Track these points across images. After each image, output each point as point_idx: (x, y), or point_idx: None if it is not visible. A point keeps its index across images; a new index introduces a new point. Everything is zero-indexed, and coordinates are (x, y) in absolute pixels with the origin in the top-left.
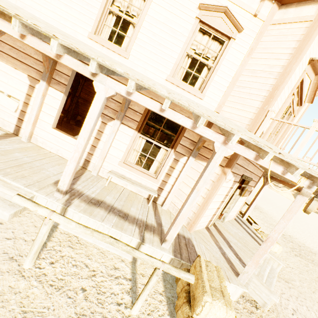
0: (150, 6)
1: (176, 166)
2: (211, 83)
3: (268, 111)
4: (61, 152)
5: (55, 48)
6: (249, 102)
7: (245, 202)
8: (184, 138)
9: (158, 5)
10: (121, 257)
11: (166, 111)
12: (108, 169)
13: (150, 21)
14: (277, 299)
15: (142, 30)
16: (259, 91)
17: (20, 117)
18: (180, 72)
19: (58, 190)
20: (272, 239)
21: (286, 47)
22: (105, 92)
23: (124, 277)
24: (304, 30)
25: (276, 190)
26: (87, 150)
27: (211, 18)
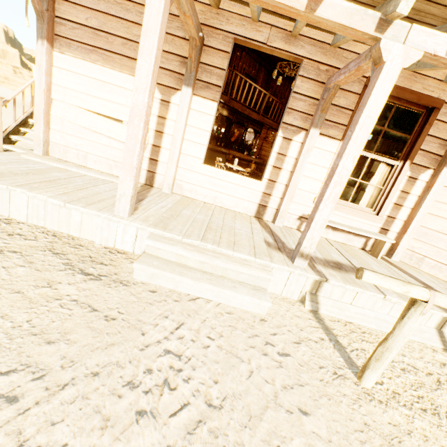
0: None
1: (412, 188)
2: None
3: None
4: (221, 199)
5: None
6: None
7: None
8: (427, 138)
9: None
10: (425, 344)
11: None
12: (296, 213)
13: None
14: None
15: None
16: None
17: (152, 156)
18: None
19: (301, 254)
20: None
21: None
22: (402, 57)
23: None
24: None
25: None
26: (261, 189)
27: None
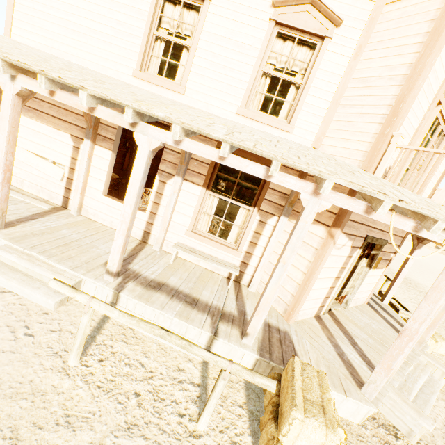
0: (205, 18)
1: (263, 230)
2: (302, 108)
3: (392, 136)
4: (116, 224)
5: (85, 101)
6: (362, 126)
7: (387, 278)
8: (270, 190)
9: (216, 15)
10: (188, 355)
11: (227, 158)
12: (173, 241)
13: (207, 39)
14: (430, 426)
15: (199, 52)
16: (376, 108)
17: (67, 186)
18: (256, 99)
19: (108, 271)
20: (409, 332)
21: (414, 34)
22: (148, 144)
23: (190, 381)
24: (441, 1)
25: (406, 256)
26: (146, 219)
27: (292, 15)
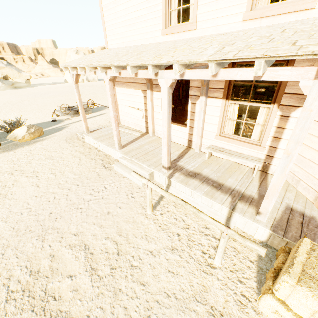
0: None
1: (286, 124)
2: None
3: None
4: (172, 138)
5: (130, 72)
6: None
7: None
8: (290, 83)
9: None
10: None
11: (218, 74)
12: (207, 144)
13: None
14: None
15: None
16: None
17: (146, 120)
18: None
19: (164, 167)
20: None
21: None
22: (166, 84)
23: (213, 236)
24: None
25: None
26: (187, 131)
27: None
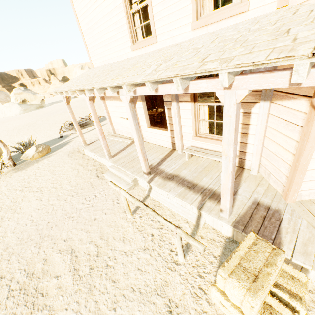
0: None
1: (250, 120)
2: None
3: None
4: (158, 142)
5: (97, 93)
6: None
7: None
8: None
9: None
10: (187, 219)
11: (159, 89)
12: (188, 145)
13: None
14: None
15: (153, 2)
16: None
17: None
18: (207, 1)
19: (144, 172)
20: None
21: None
22: (126, 100)
23: None
24: None
25: None
26: (169, 135)
27: None
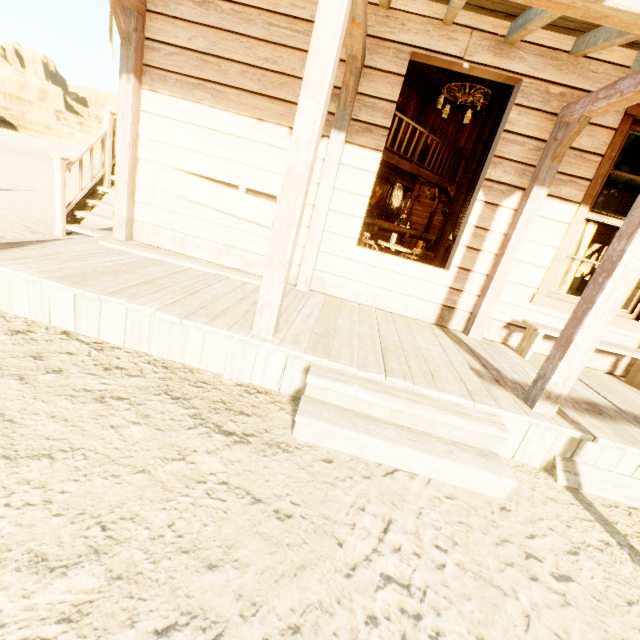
0: None
1: None
2: None
3: None
4: (383, 299)
5: None
6: None
7: None
8: None
9: None
10: None
11: None
12: (502, 318)
13: None
14: None
15: None
16: None
17: None
18: None
19: (548, 395)
20: None
21: None
22: None
23: None
24: None
25: None
26: (447, 282)
27: None
